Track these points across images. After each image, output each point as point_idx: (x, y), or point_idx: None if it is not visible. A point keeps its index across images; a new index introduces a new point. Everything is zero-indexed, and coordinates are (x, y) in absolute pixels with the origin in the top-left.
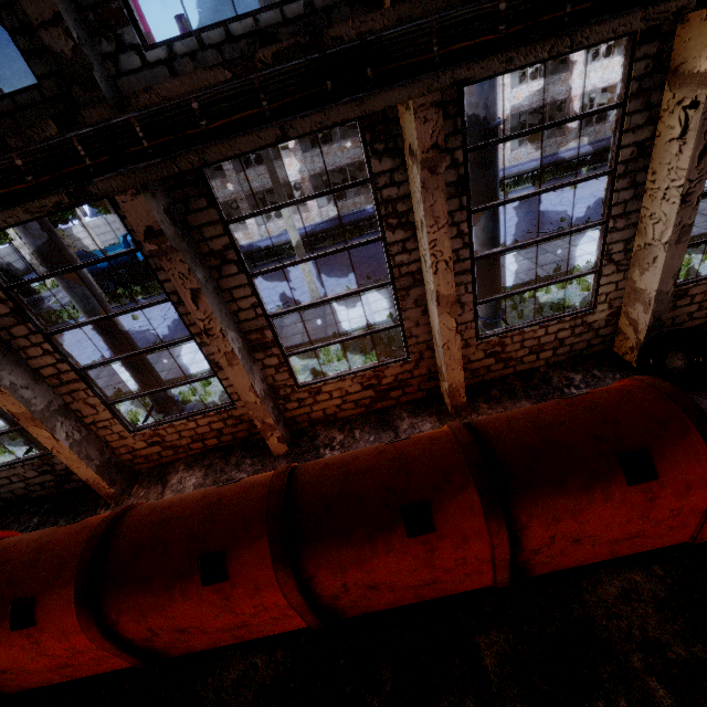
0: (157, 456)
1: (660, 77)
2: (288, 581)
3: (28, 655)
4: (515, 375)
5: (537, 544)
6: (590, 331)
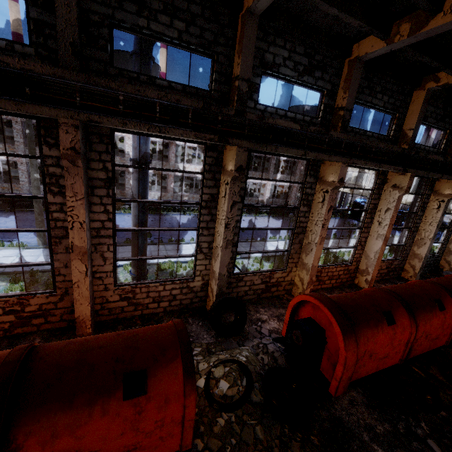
0: None
1: (219, 168)
2: None
3: None
4: (142, 316)
5: None
6: (192, 293)
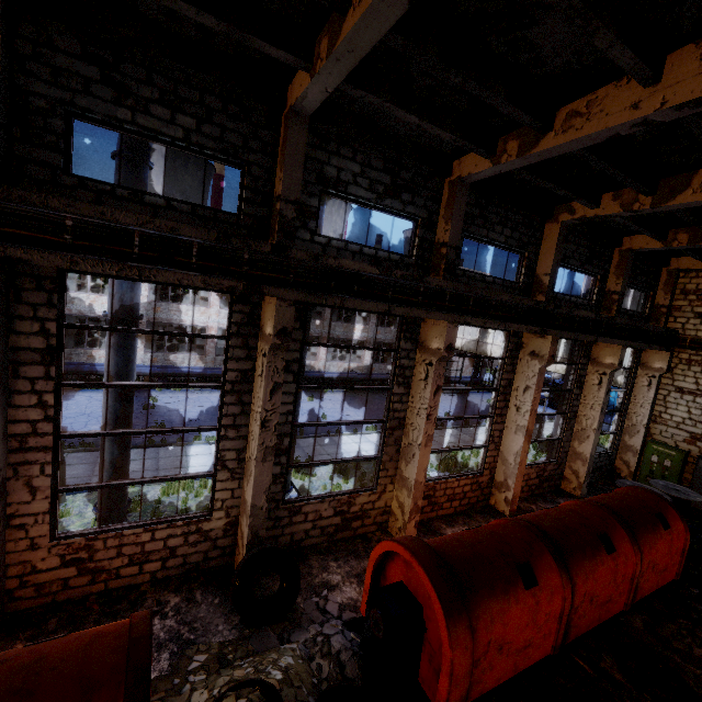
0: None
1: (254, 329)
2: None
3: None
4: (106, 593)
5: None
6: (207, 541)
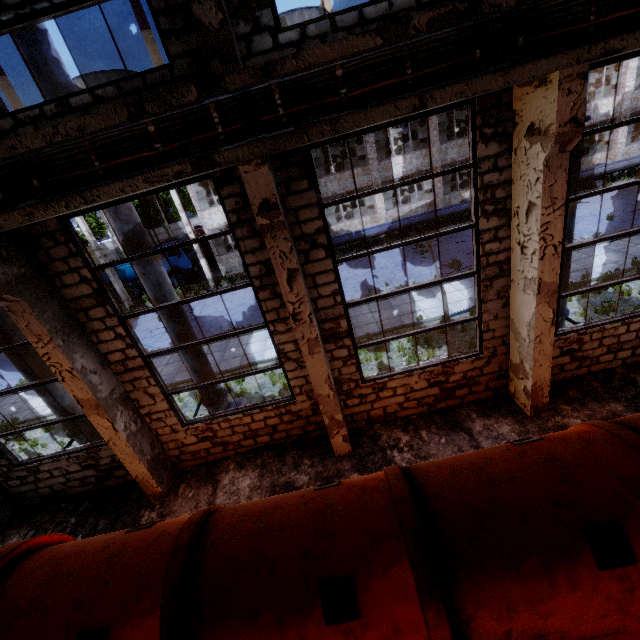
0: (205, 453)
1: None
2: (441, 624)
3: None
4: (589, 375)
5: None
6: None
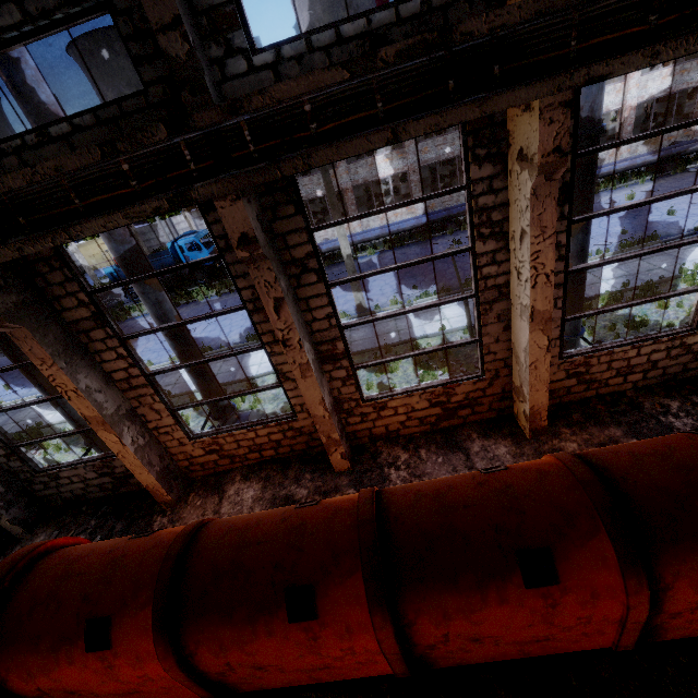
0: (213, 465)
1: None
2: (385, 626)
3: (99, 679)
4: (597, 398)
5: (680, 607)
6: (688, 354)
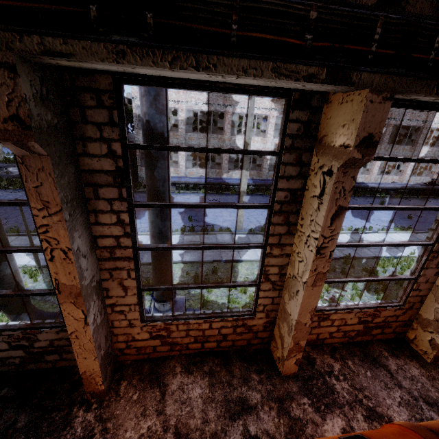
0: (150, 350)
1: None
2: None
3: None
4: None
5: None
6: None
